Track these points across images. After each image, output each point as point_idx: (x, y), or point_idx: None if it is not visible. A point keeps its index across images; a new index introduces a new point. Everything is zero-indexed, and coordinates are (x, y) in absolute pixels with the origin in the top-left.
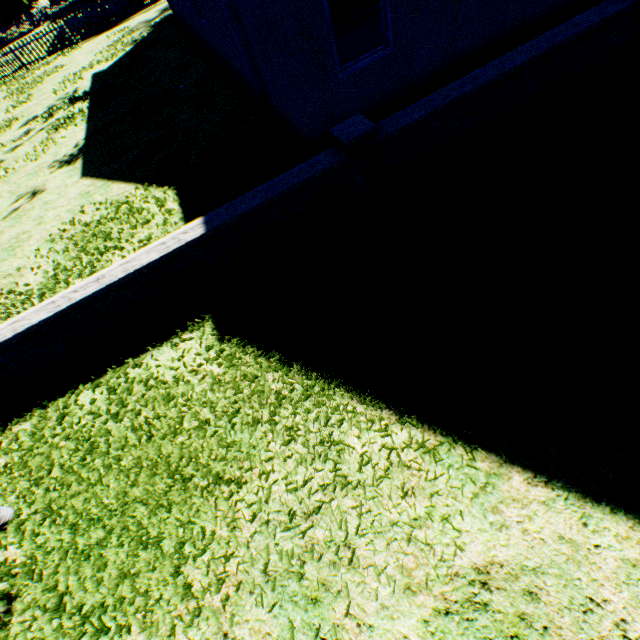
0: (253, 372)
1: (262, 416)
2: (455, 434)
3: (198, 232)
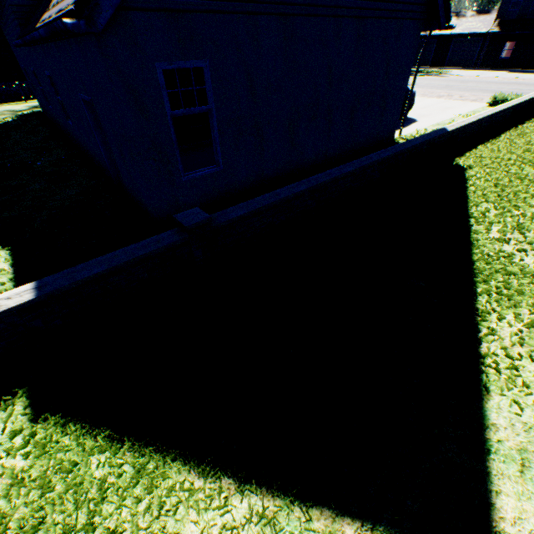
0: (72, 457)
1: (77, 521)
2: (292, 493)
3: (26, 297)
